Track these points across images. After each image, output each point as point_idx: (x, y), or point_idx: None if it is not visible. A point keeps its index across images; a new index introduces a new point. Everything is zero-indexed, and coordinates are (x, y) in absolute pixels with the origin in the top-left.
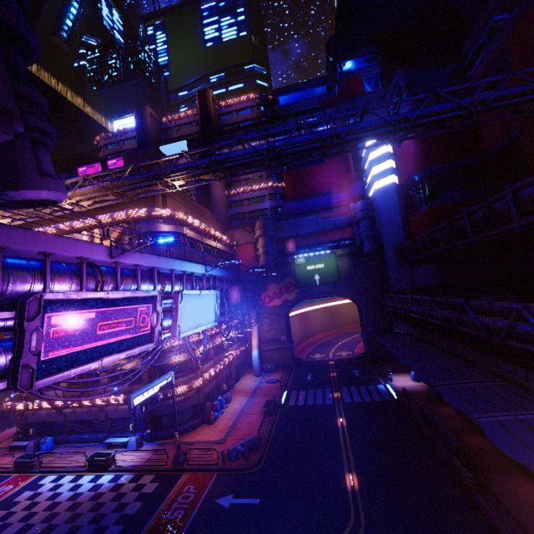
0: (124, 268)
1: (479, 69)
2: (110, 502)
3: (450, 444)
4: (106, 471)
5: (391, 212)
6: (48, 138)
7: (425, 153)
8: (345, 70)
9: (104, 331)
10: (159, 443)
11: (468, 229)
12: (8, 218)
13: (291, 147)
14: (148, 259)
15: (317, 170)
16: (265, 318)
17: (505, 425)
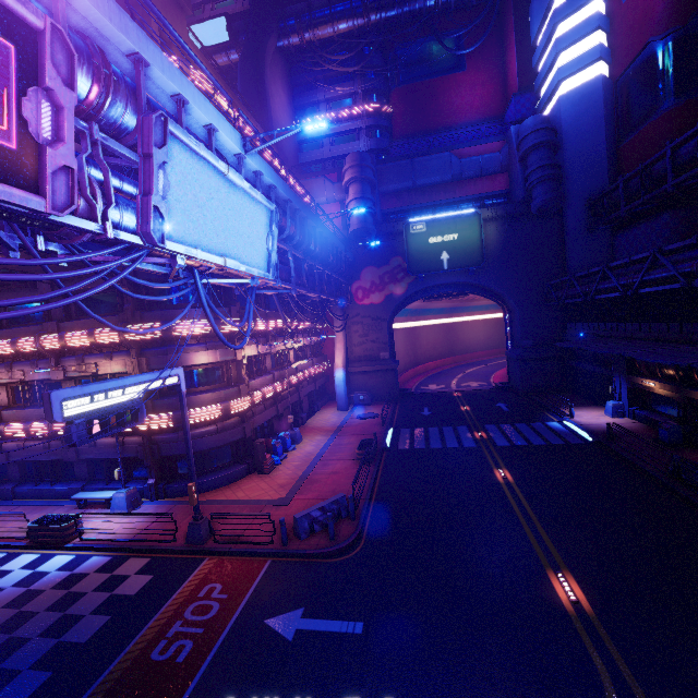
0: None
1: None
2: (45, 613)
3: None
4: (61, 547)
5: (588, 135)
6: None
7: None
8: None
9: None
10: (171, 502)
11: None
12: None
13: None
14: None
15: (449, 84)
16: (356, 323)
17: None
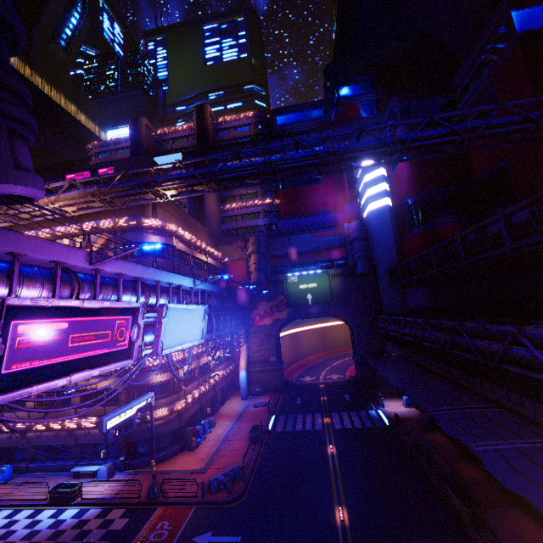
0: (105, 276)
1: (469, 101)
2: (71, 542)
3: (444, 474)
4: (70, 504)
5: (385, 234)
6: (29, 130)
7: (419, 177)
8: (342, 95)
9: (76, 344)
10: (133, 472)
11: (461, 251)
12: None
13: (288, 162)
14: (132, 268)
15: (312, 190)
16: (255, 337)
17: (503, 455)
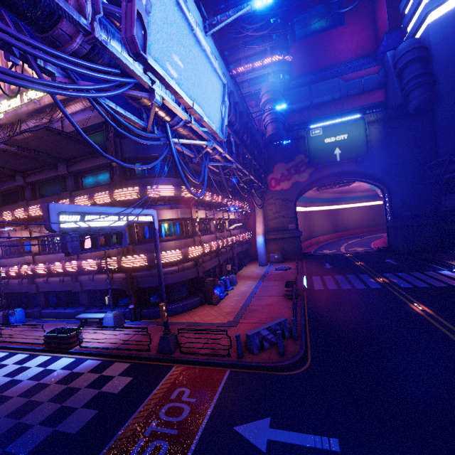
0: None
1: None
2: (47, 403)
3: None
4: (66, 352)
5: None
6: None
7: None
8: None
9: None
10: (145, 322)
11: None
12: None
13: None
14: None
15: (333, 36)
16: (271, 204)
17: None
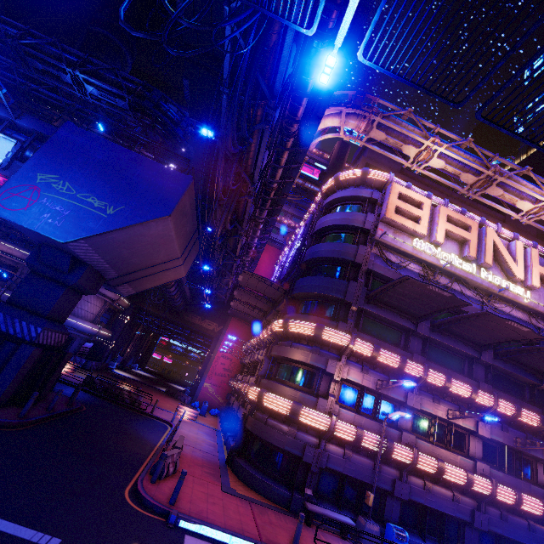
0: None
1: None
2: None
3: None
4: None
5: None
6: None
7: None
8: None
9: None
10: None
11: None
12: (448, 165)
13: None
14: None
15: None
16: None
17: None
